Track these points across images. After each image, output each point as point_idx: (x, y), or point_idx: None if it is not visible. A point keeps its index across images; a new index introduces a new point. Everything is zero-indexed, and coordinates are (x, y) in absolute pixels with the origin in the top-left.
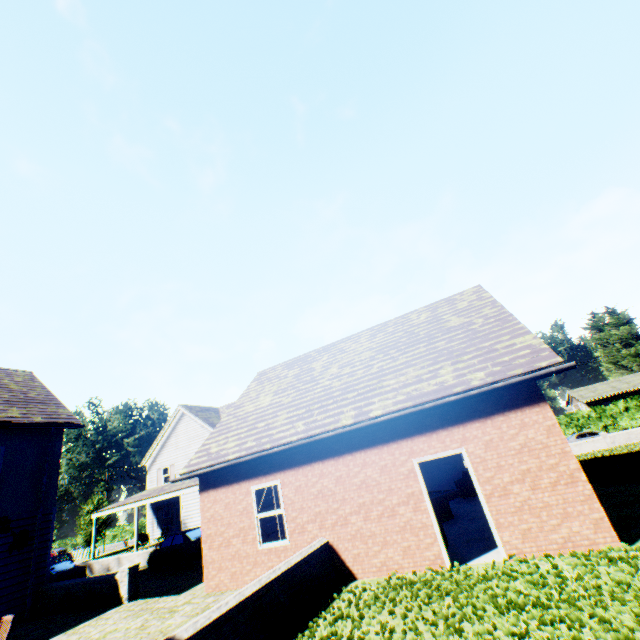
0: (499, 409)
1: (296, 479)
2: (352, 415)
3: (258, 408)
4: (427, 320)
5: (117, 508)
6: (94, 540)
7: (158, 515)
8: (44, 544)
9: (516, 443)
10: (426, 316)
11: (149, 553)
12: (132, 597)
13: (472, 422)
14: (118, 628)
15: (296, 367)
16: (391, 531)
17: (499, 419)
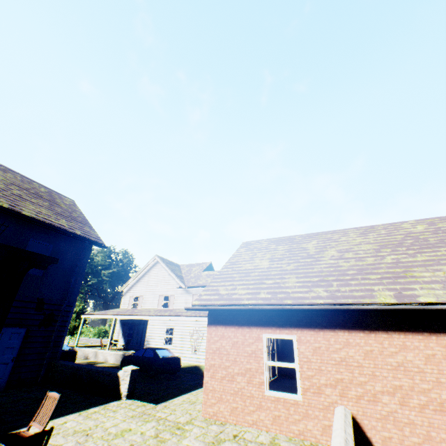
0: None
1: (315, 340)
2: (390, 295)
3: (257, 268)
4: (429, 230)
5: (100, 315)
6: (79, 333)
7: (124, 328)
8: (62, 328)
9: None
10: (424, 227)
11: (119, 355)
12: (129, 395)
13: None
14: (132, 429)
15: (283, 244)
16: (437, 427)
17: None
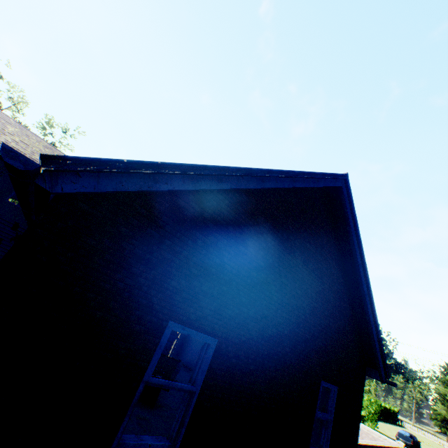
0: None
1: None
2: None
3: None
4: None
5: None
6: None
7: None
8: None
9: None
10: None
11: None
12: None
13: None
14: None
15: None
16: None
17: None
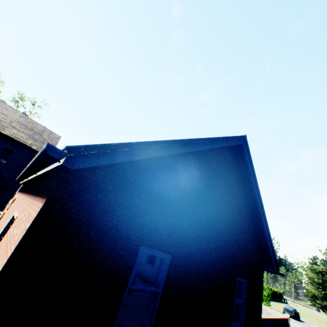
0: (41, 192)
1: (17, 199)
2: None
3: None
4: None
5: None
6: None
7: None
8: (10, 194)
9: (15, 232)
10: None
11: None
12: None
13: (34, 197)
14: None
15: None
16: None
17: (34, 202)
